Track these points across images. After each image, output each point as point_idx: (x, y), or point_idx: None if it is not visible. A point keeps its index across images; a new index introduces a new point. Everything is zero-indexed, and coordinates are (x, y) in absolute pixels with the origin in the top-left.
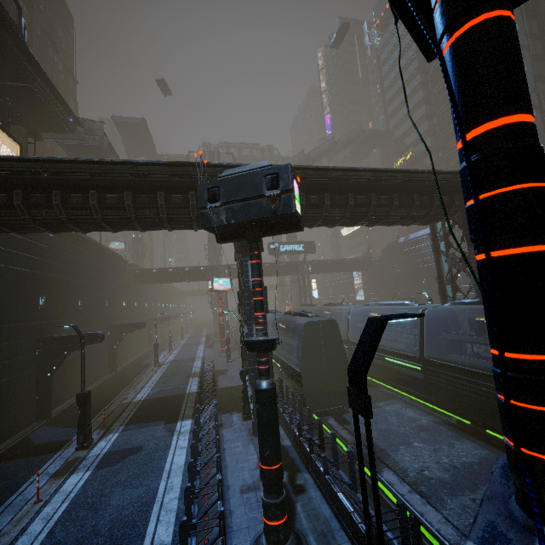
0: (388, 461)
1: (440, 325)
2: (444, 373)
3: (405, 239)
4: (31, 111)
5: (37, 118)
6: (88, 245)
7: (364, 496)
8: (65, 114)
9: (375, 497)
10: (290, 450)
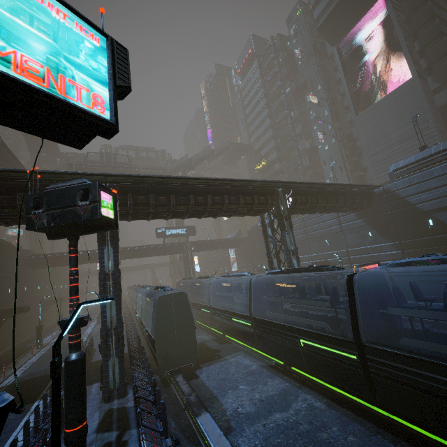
0: (216, 405)
1: (263, 290)
2: (263, 326)
3: None
4: None
5: None
6: None
7: (57, 438)
8: None
9: (51, 437)
10: (130, 411)
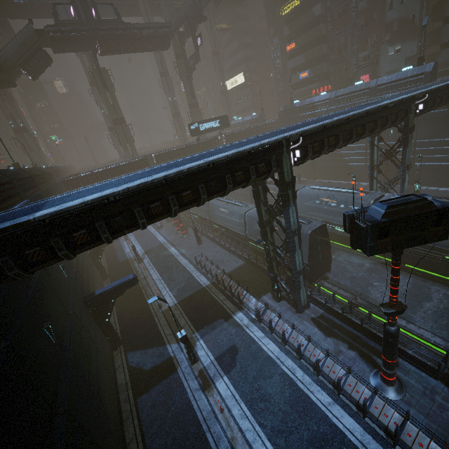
0: (370, 300)
1: None
2: None
3: (301, 104)
4: None
5: None
6: (34, 182)
7: None
8: None
9: None
10: (331, 318)
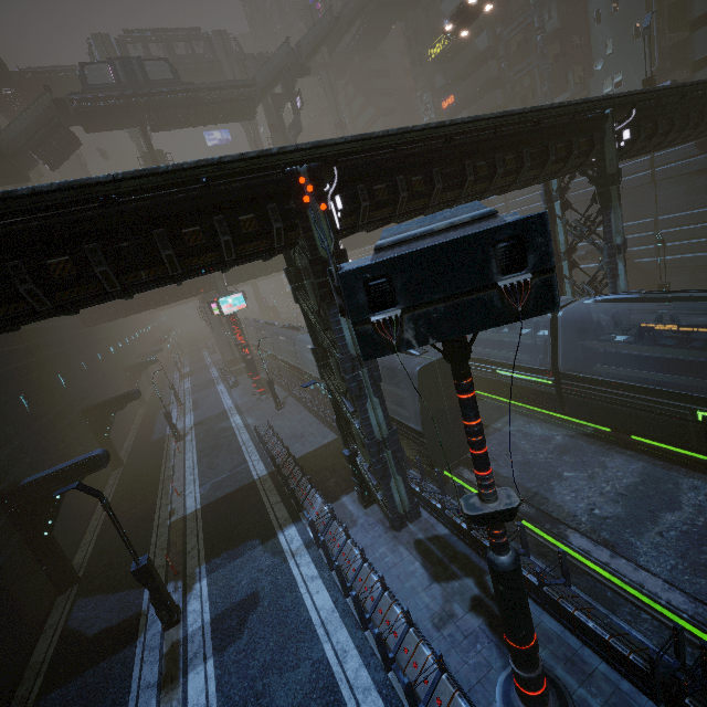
0: (550, 507)
1: (575, 327)
2: (589, 387)
3: None
4: None
5: None
6: None
7: None
8: None
9: None
10: (454, 542)
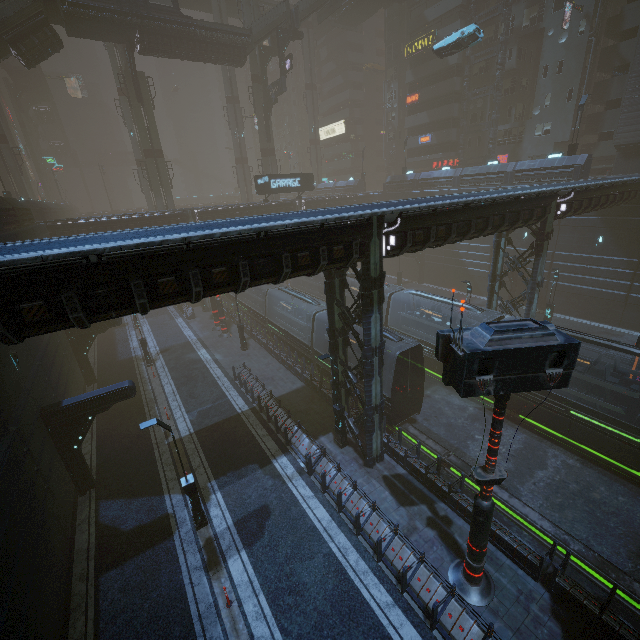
0: (467, 459)
1: None
2: None
3: (416, 177)
4: None
5: None
6: None
7: None
8: None
9: None
10: (411, 479)
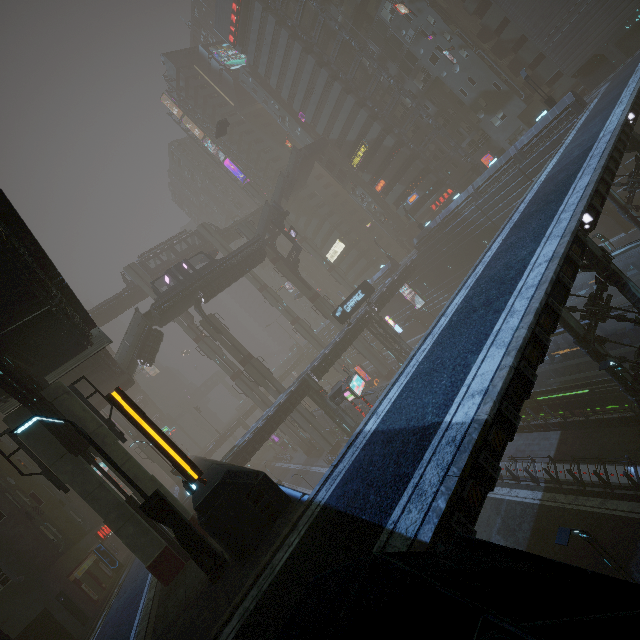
0: None
1: None
2: None
3: (437, 221)
4: (35, 354)
5: (41, 359)
6: None
7: None
8: (81, 322)
9: None
10: None
